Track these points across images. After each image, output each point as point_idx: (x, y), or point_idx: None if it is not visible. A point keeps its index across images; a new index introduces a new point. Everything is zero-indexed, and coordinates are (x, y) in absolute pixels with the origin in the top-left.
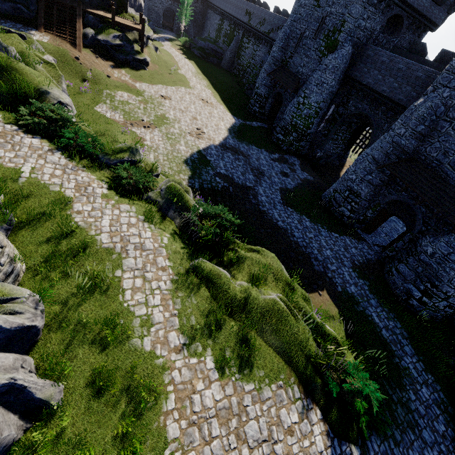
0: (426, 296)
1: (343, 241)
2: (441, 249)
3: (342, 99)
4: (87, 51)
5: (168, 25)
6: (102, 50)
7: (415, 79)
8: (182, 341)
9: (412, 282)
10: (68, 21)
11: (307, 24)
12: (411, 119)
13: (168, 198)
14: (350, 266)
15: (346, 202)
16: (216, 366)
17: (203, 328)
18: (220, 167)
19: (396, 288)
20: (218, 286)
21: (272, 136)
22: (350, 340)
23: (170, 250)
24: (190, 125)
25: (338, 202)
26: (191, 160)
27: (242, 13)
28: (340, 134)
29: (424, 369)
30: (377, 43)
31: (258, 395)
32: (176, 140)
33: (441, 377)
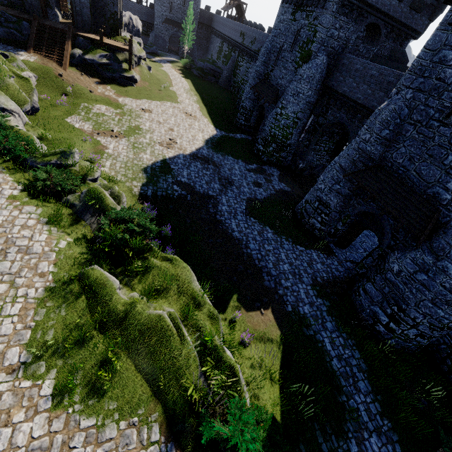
0: (394, 322)
1: (309, 255)
2: (406, 266)
3: (321, 109)
4: (73, 69)
5: (174, 49)
6: (89, 68)
7: (387, 84)
8: (23, 359)
9: (379, 304)
10: (58, 43)
11: (285, 38)
12: (375, 123)
13: (86, 201)
14: (309, 283)
15: (316, 213)
16: (53, 393)
17: (59, 344)
18: (182, 175)
19: (362, 310)
20: (99, 297)
21: (254, 148)
22: (285, 370)
23: (63, 255)
24: (163, 135)
25: (308, 213)
26: (152, 168)
27: (237, 34)
28: (323, 145)
29: (380, 412)
30: (357, 53)
31: (96, 434)
32: (142, 149)
33: (402, 425)
